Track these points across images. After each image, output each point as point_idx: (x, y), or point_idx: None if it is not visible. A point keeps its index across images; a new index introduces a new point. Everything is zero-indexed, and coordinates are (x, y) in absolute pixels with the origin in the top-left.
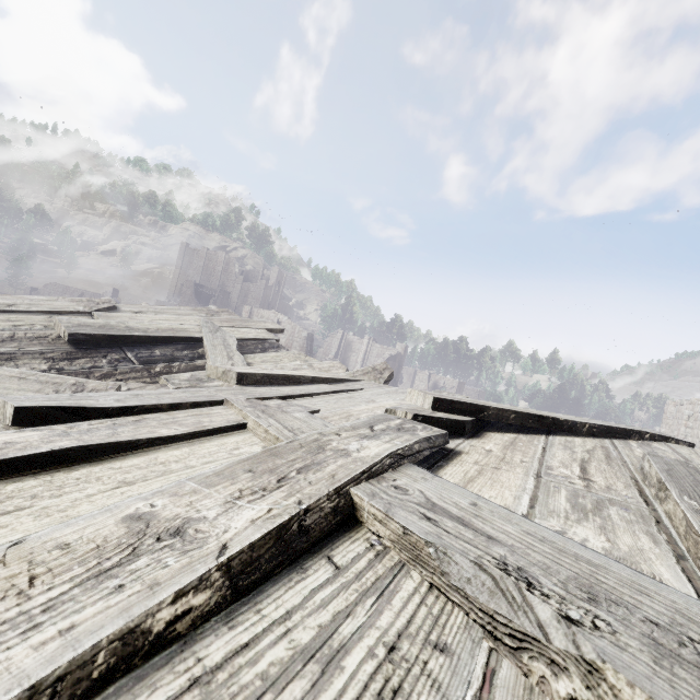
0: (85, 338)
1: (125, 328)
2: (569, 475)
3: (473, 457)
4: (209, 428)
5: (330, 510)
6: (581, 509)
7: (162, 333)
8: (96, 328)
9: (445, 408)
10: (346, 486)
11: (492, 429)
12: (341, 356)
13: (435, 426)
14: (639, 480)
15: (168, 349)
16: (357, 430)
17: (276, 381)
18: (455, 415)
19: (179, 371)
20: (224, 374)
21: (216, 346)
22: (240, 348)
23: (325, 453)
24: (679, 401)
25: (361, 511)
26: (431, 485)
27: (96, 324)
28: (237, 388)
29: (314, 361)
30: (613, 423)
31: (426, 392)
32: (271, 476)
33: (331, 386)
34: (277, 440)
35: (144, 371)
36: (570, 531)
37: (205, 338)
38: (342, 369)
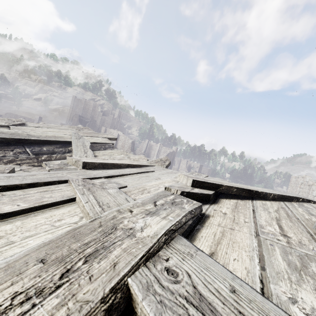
0: (1, 140)
1: (26, 135)
2: (274, 232)
3: (216, 220)
4: (44, 203)
5: (103, 314)
6: (295, 267)
7: (48, 138)
8: (8, 134)
9: (199, 186)
10: (123, 278)
11: (223, 196)
12: (147, 151)
13: (193, 197)
14: (313, 234)
15: (51, 147)
16: (145, 205)
17: (106, 166)
18: (204, 189)
19: (56, 159)
20: (76, 162)
21: (78, 146)
22: (92, 147)
23: (116, 233)
24: (297, 176)
25: (135, 304)
26: (196, 263)
27: (9, 132)
28: (82, 171)
29: (131, 155)
30: (282, 192)
31: (188, 175)
32: (58, 268)
33: (138, 169)
34: (88, 215)
35: (35, 159)
36: (299, 297)
37: (72, 142)
38: (145, 159)
